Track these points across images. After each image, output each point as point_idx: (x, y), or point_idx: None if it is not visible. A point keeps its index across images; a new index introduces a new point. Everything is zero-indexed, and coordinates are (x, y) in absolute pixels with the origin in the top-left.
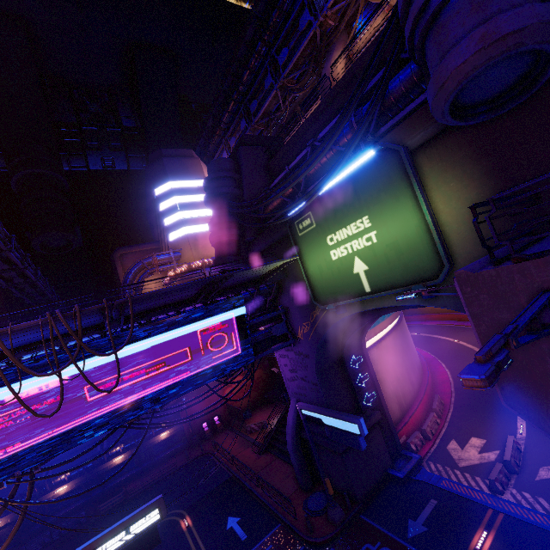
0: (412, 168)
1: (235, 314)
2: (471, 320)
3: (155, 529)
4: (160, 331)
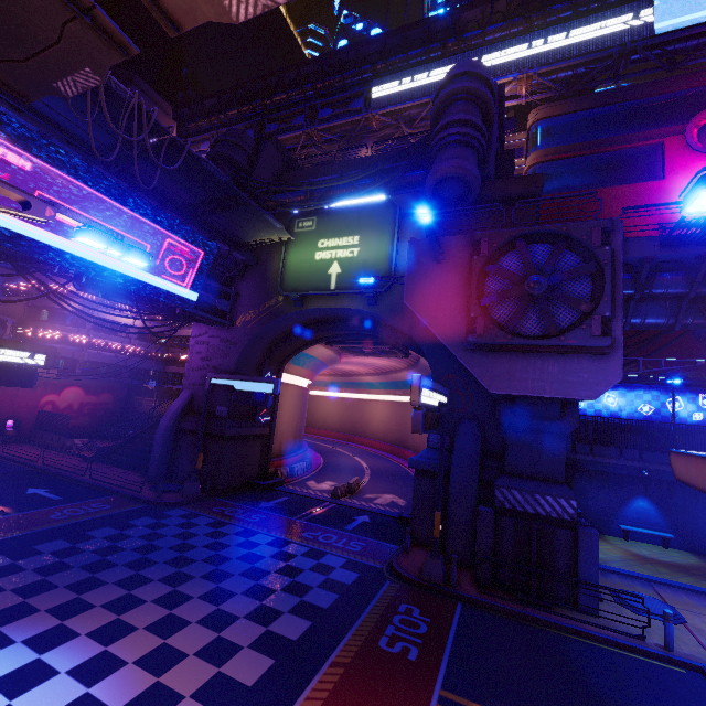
0: (399, 220)
1: (204, 254)
2: (408, 260)
3: (33, 371)
4: (138, 208)
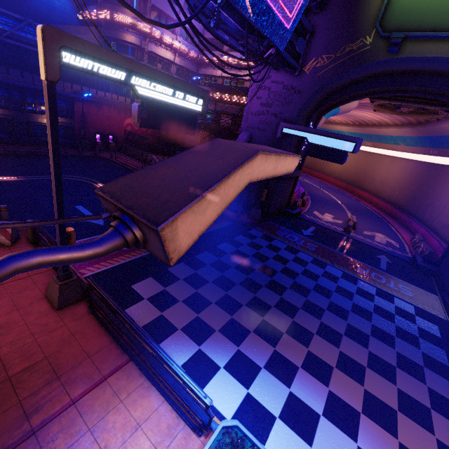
0: None
1: None
2: None
3: (195, 118)
4: None
